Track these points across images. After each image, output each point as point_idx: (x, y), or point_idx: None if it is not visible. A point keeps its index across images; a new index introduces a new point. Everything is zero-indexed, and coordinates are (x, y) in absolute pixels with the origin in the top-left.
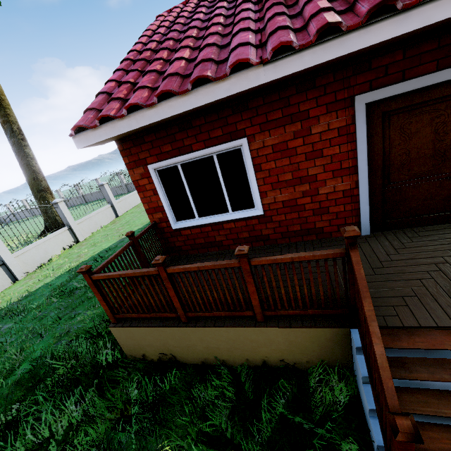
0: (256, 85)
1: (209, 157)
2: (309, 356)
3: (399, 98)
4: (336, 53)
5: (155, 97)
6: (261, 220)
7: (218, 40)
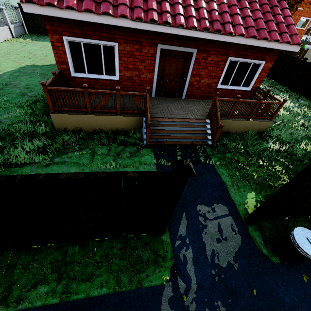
0: (128, 27)
1: (99, 45)
2: (131, 127)
3: (169, 50)
4: (154, 29)
5: (83, 9)
6: (117, 82)
7: None
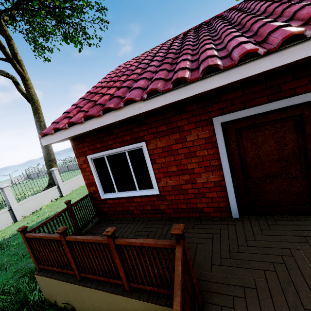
0: (139, 112)
1: (123, 152)
2: None
3: (244, 119)
4: (186, 95)
5: (82, 118)
6: (158, 198)
7: (130, 83)
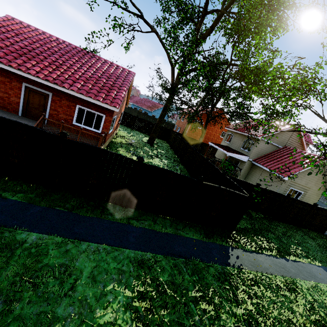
0: None
1: None
2: None
3: (33, 89)
4: (12, 70)
5: None
6: None
7: None
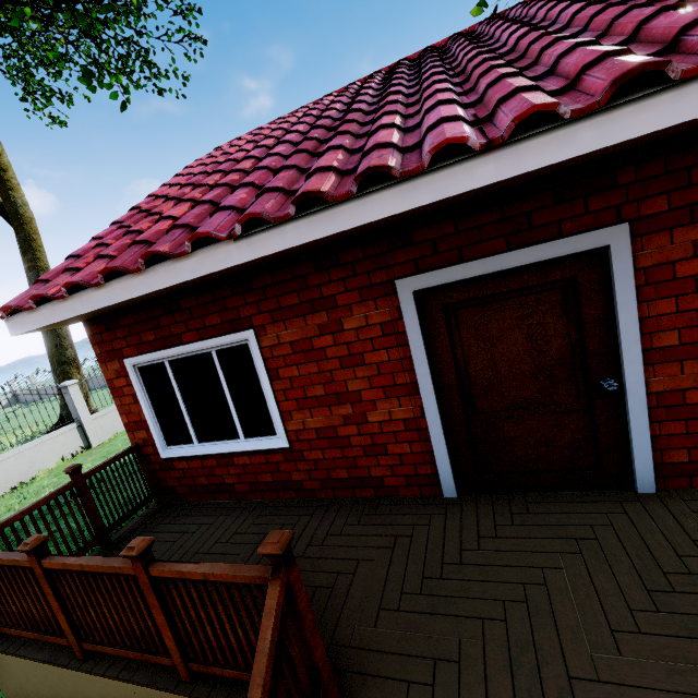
0: (228, 266)
1: (207, 353)
2: None
3: (462, 285)
4: (327, 230)
5: (99, 275)
6: (288, 455)
7: (220, 195)
